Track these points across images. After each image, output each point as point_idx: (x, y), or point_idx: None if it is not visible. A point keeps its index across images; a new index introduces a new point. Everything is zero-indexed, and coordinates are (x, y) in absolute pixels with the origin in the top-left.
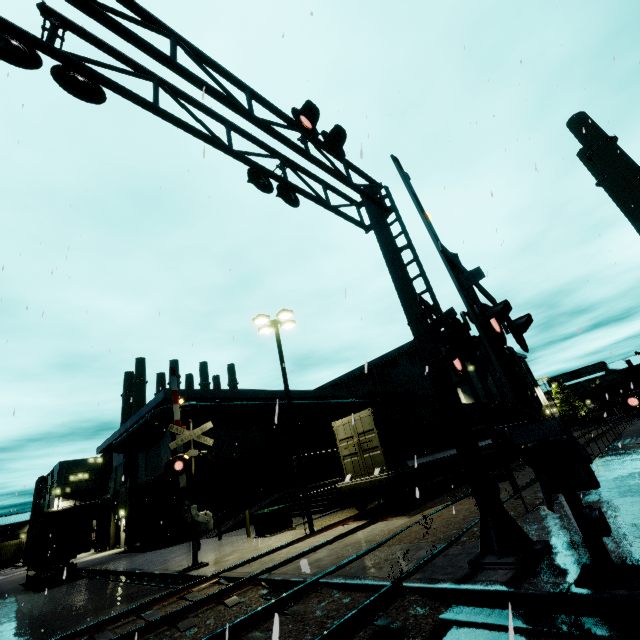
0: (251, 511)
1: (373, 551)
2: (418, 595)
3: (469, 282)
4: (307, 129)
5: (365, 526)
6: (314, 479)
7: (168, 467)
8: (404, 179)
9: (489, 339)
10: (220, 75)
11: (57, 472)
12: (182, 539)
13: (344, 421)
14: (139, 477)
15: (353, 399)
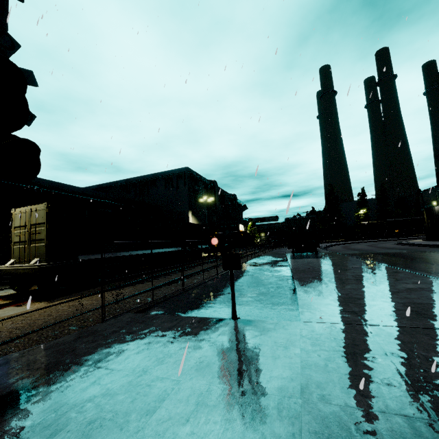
0: None
1: None
2: None
3: None
4: None
5: None
6: None
7: None
8: None
9: None
10: None
11: None
12: None
13: (23, 210)
14: None
15: (109, 201)
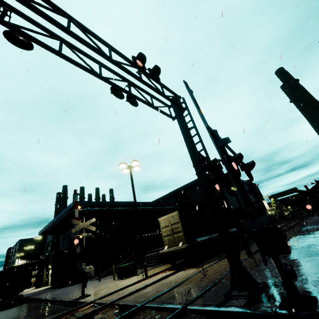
0: (117, 265)
1: (175, 288)
2: (196, 314)
3: (221, 144)
4: (140, 66)
5: (173, 273)
6: (151, 248)
7: (70, 242)
8: (189, 92)
9: (232, 173)
10: (95, 38)
11: (18, 245)
12: (80, 281)
13: (164, 217)
14: (59, 247)
15: (171, 206)
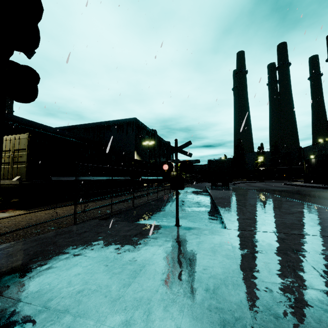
0: None
1: None
2: None
3: None
4: None
5: None
6: None
7: None
8: None
9: None
10: None
11: None
12: None
13: (8, 138)
14: None
15: (73, 139)
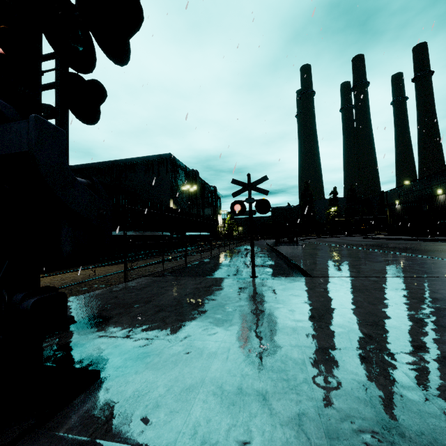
0: None
1: None
2: None
3: None
4: None
5: None
6: None
7: None
8: None
9: None
10: None
11: None
12: None
13: None
14: None
15: None
